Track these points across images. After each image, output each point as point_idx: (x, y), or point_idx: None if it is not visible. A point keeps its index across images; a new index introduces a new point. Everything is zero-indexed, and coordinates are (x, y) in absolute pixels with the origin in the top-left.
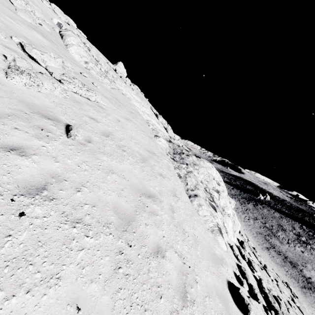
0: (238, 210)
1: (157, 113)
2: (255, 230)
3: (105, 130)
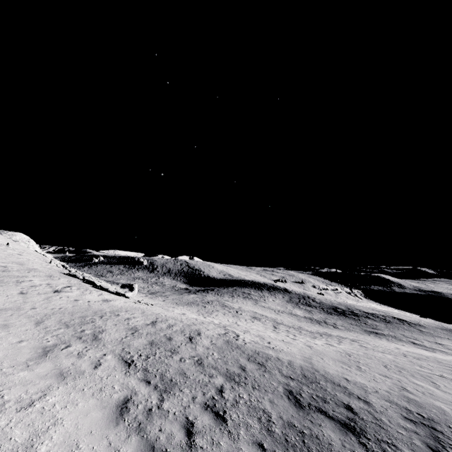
0: None
1: None
2: None
3: None
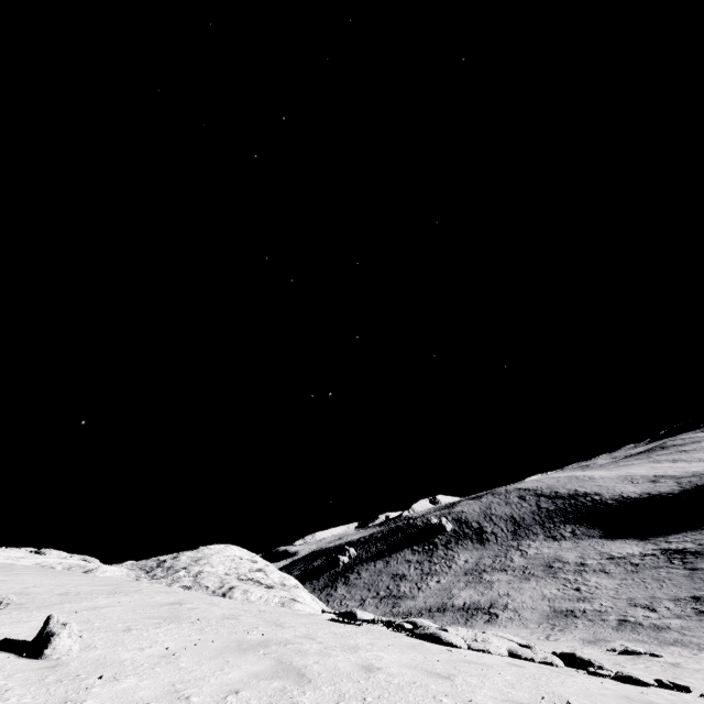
0: None
1: (32, 549)
2: None
3: (11, 593)
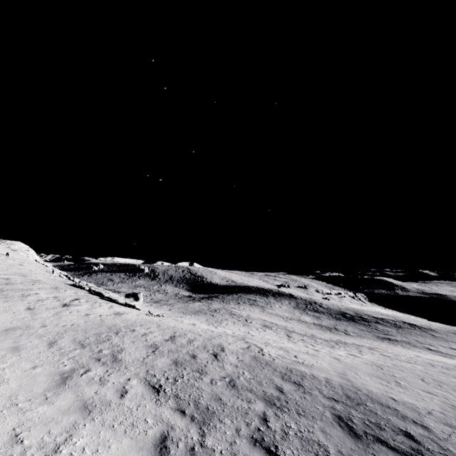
0: None
1: None
2: None
3: None
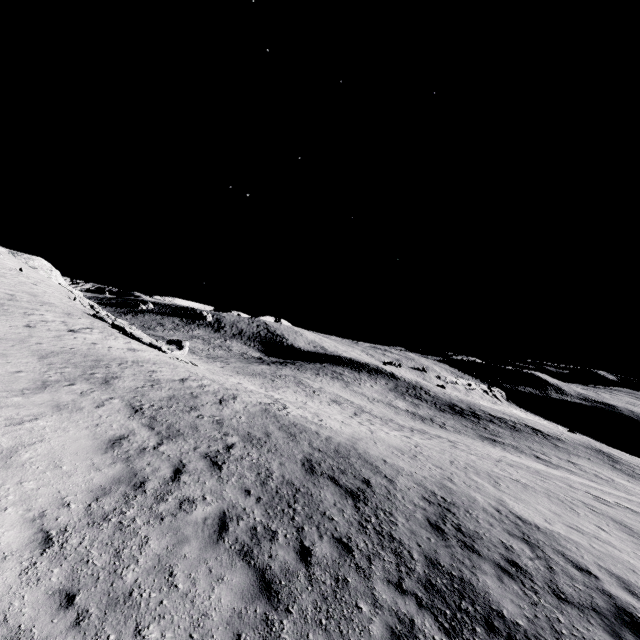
0: None
1: None
2: None
3: None
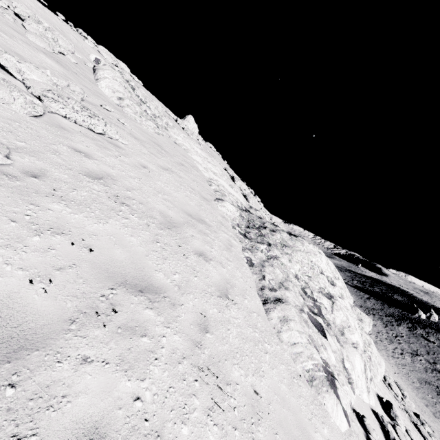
0: (381, 336)
1: (234, 175)
2: (417, 374)
3: (98, 170)
